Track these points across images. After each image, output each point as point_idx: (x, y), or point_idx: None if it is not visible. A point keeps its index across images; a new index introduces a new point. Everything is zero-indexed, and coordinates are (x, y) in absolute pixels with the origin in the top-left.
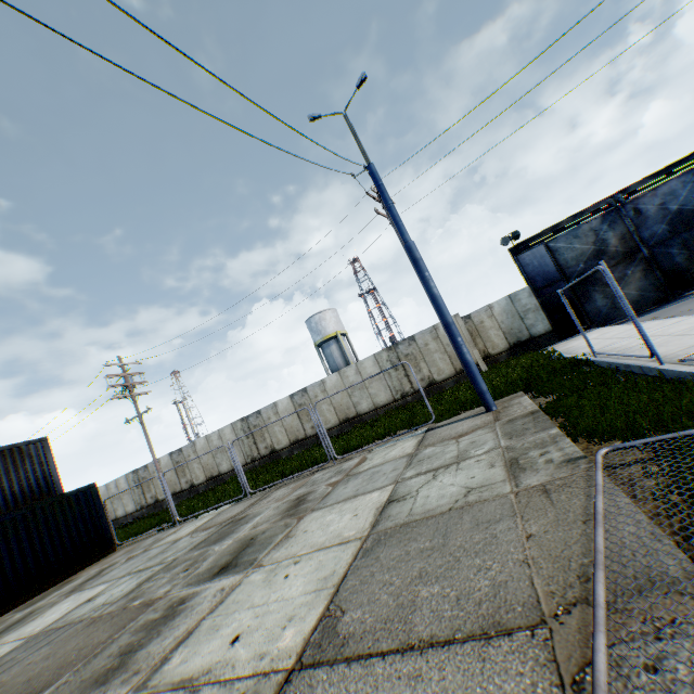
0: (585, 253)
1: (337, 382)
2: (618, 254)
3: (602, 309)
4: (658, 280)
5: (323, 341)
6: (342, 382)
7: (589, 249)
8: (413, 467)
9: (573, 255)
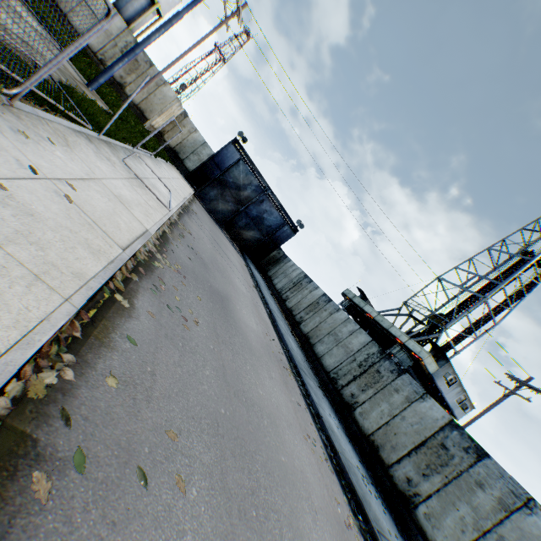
0: (238, 181)
1: None
2: (240, 197)
3: (208, 196)
4: (229, 218)
5: None
6: None
7: (240, 183)
8: (6, 5)
9: (236, 175)
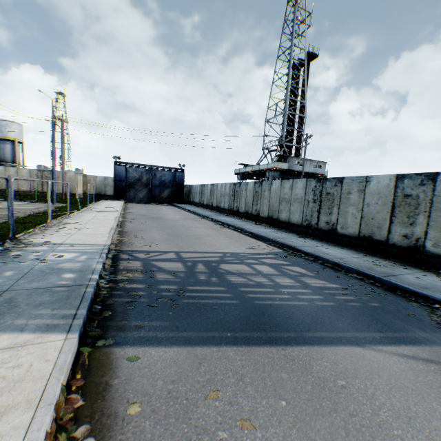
0: (136, 177)
1: (3, 171)
2: (144, 183)
3: (131, 197)
4: (150, 196)
5: (3, 138)
6: (5, 172)
7: (137, 177)
8: (19, 205)
9: (132, 176)
